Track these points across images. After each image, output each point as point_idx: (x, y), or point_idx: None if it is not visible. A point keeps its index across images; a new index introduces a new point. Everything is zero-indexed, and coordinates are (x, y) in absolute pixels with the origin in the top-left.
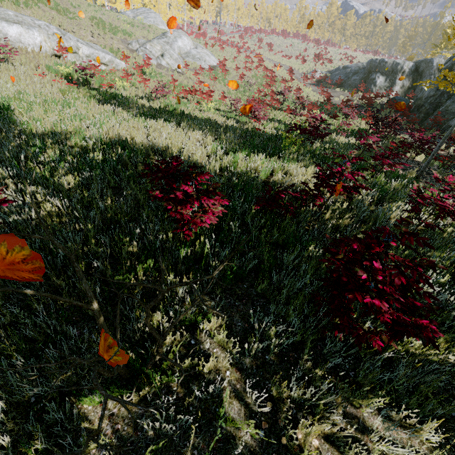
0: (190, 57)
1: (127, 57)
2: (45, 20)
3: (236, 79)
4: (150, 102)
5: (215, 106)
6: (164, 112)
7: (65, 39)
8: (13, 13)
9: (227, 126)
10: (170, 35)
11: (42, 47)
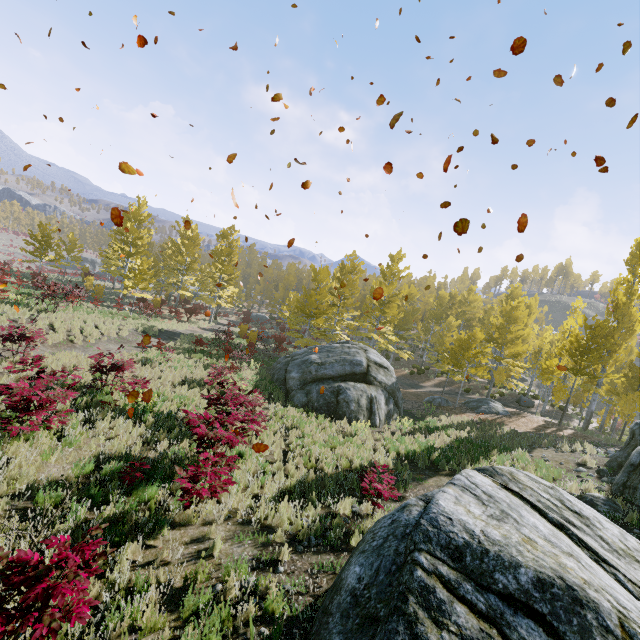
0: None
1: None
2: None
3: None
4: None
5: None
6: None
7: None
8: None
9: None
10: None
11: None
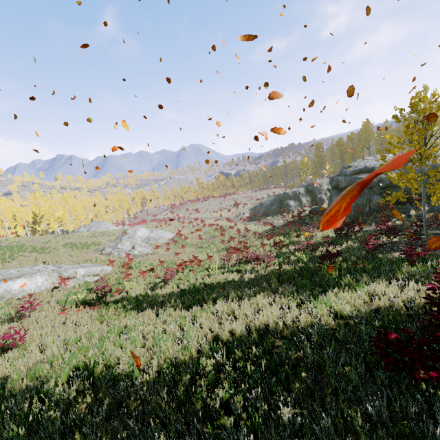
0: (151, 240)
1: (113, 261)
2: (30, 263)
3: (194, 240)
4: (165, 289)
5: (206, 266)
6: (194, 292)
7: (63, 271)
8: (15, 270)
9: (251, 279)
10: (130, 231)
11: (43, 287)
